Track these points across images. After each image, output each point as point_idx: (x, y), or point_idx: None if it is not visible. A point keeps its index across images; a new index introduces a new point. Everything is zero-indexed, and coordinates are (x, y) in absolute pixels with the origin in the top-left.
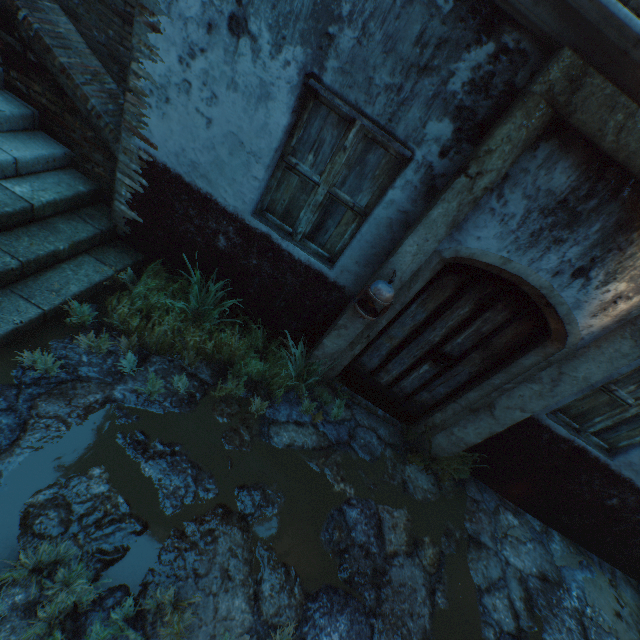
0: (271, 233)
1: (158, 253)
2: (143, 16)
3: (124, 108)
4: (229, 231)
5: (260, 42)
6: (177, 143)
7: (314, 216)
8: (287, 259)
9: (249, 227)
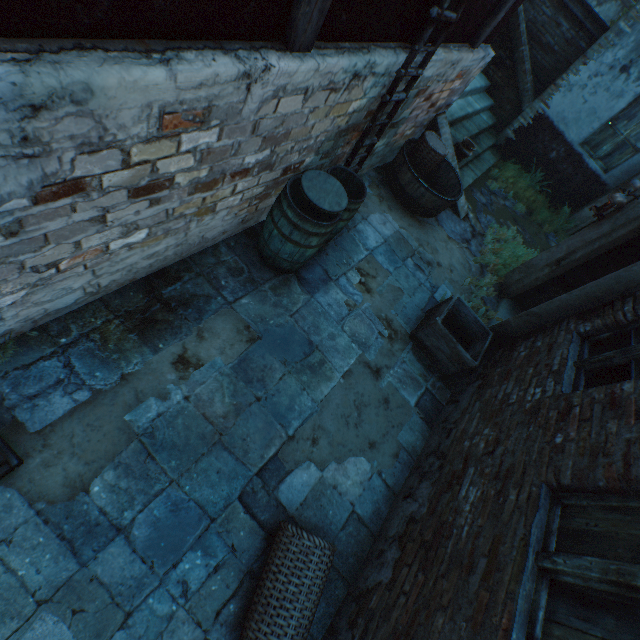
0: (583, 154)
1: (511, 156)
2: (582, 59)
3: (545, 91)
4: (560, 150)
5: (630, 77)
6: (561, 108)
7: (609, 149)
8: (583, 167)
9: (573, 150)
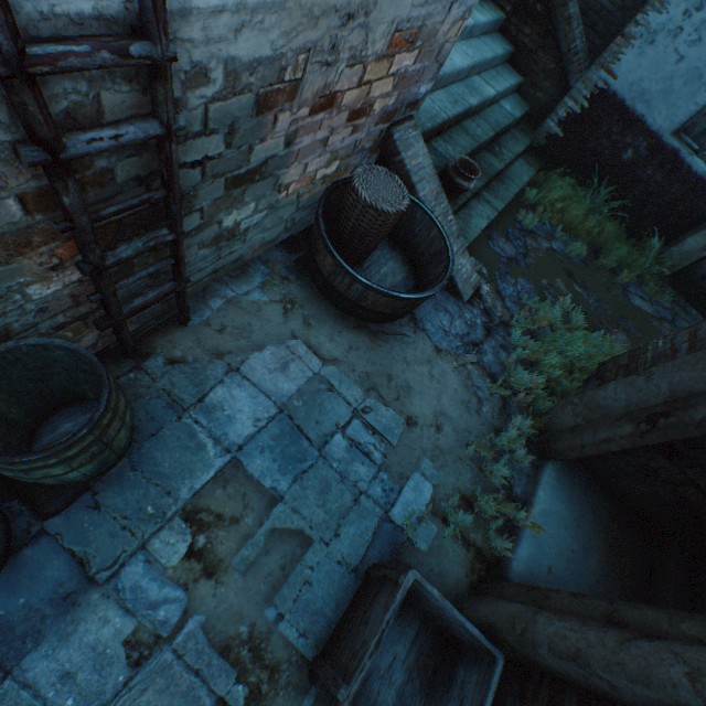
0: (680, 149)
1: (558, 162)
2: None
3: (606, 48)
4: (640, 146)
5: None
6: (637, 75)
7: None
8: (683, 171)
9: (662, 144)
